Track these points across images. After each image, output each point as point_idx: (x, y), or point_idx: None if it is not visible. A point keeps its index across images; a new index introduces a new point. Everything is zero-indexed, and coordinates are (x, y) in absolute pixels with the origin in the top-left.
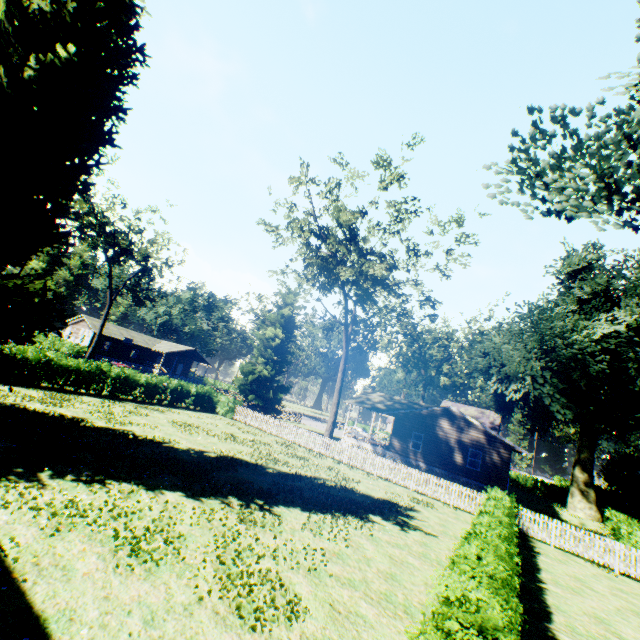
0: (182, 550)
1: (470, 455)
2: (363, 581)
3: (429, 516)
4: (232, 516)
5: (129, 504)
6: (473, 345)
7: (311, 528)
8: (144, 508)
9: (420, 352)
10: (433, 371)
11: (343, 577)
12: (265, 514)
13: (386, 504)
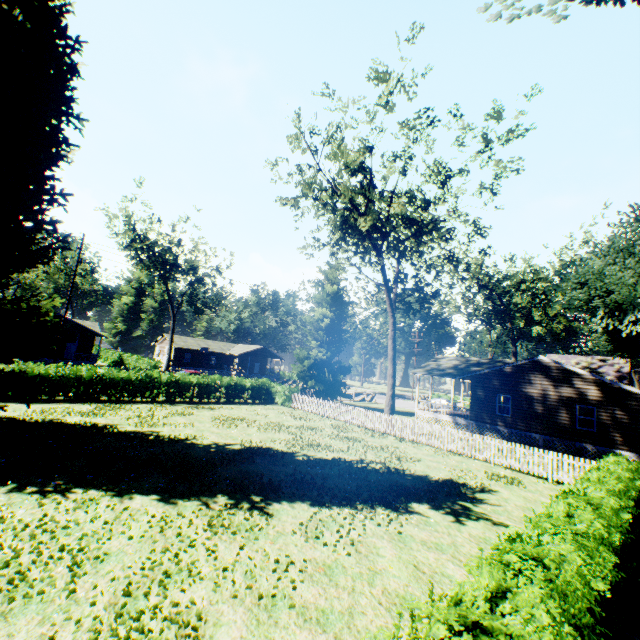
0: (86, 577)
1: (585, 413)
2: (345, 613)
3: (509, 498)
4: (201, 521)
5: (73, 516)
6: (563, 277)
7: (306, 530)
8: (86, 520)
9: (501, 303)
10: (521, 321)
11: (314, 608)
12: (251, 515)
13: (446, 486)
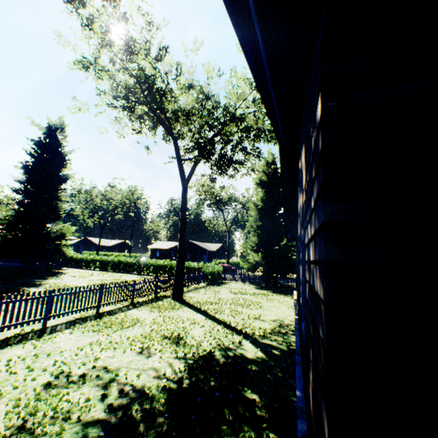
0: None
1: None
2: None
3: None
4: None
5: None
6: None
7: None
8: None
9: None
10: None
11: None
12: None
13: None
